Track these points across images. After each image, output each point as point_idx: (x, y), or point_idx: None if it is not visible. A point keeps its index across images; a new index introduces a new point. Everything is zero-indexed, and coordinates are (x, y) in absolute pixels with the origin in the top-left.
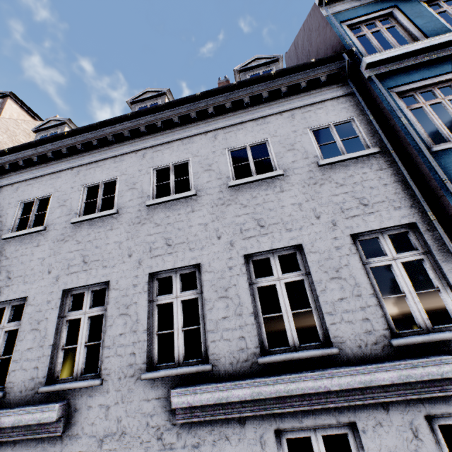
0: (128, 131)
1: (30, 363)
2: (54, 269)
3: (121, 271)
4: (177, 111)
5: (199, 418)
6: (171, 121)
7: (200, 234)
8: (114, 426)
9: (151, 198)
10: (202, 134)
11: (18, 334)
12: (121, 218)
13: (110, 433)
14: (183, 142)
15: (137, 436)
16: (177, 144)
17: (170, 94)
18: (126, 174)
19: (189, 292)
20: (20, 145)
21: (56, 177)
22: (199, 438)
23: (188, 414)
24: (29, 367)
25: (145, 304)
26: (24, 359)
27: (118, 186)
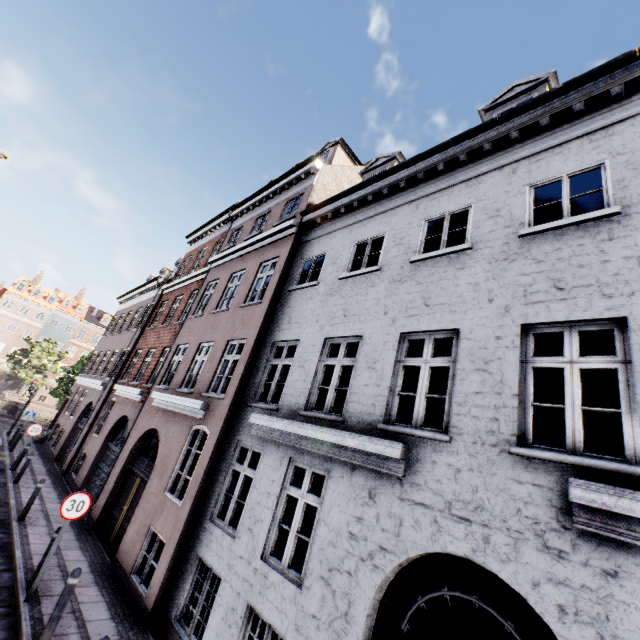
0: (490, 142)
1: (367, 399)
2: (390, 310)
3: (477, 318)
4: (583, 91)
5: (621, 536)
6: (567, 112)
7: (627, 273)
8: (467, 494)
9: (526, 226)
10: (634, 117)
11: (355, 369)
12: (477, 255)
13: (461, 499)
14: (591, 138)
15: (501, 518)
16: (578, 143)
17: (554, 81)
18: (484, 200)
19: (597, 358)
20: (358, 184)
21: (391, 215)
22: (617, 566)
23: (598, 524)
24: (365, 402)
25: (515, 363)
26: (360, 393)
27: (471, 215)
